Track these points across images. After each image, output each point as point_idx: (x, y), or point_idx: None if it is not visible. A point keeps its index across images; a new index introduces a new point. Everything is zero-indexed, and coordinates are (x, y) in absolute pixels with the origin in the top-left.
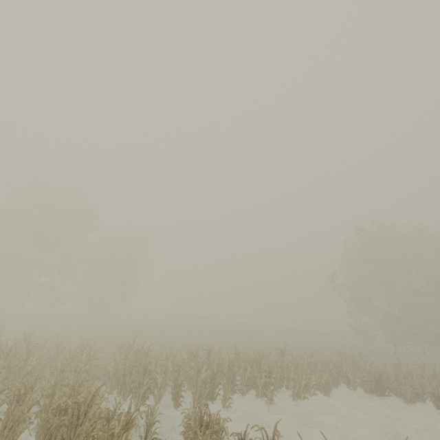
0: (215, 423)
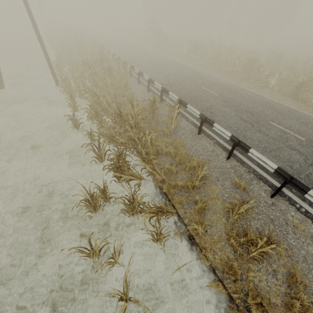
0: (297, 74)
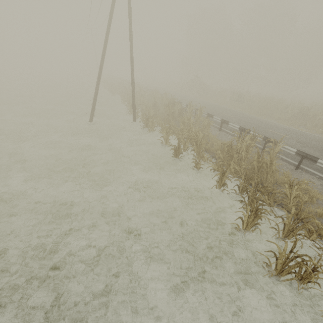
0: None
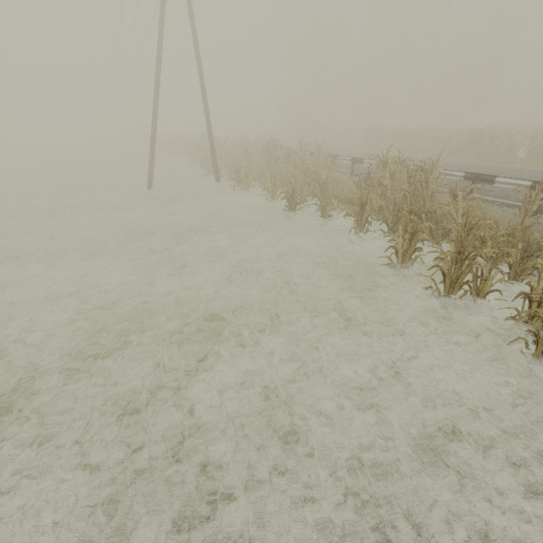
0: None
